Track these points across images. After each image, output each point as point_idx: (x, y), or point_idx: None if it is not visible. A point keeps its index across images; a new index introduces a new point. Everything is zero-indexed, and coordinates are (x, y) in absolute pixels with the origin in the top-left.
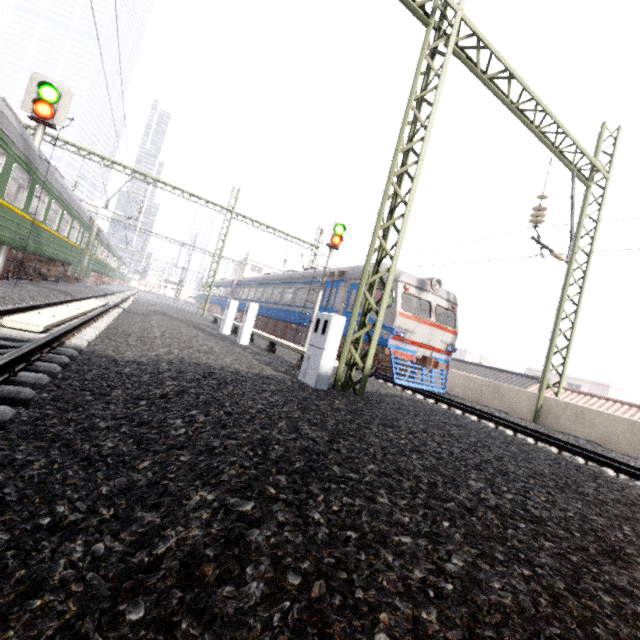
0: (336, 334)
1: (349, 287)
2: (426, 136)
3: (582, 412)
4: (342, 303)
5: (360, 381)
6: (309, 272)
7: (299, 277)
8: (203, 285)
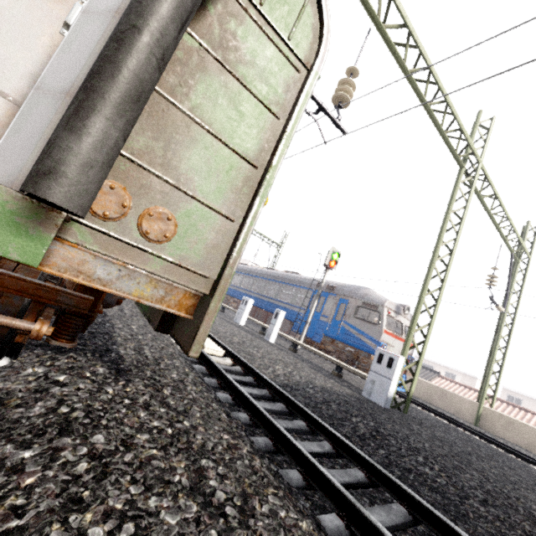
0: (399, 369)
1: (338, 300)
2: (457, 239)
3: (513, 423)
4: (331, 311)
5: (406, 402)
6: (294, 276)
7: (284, 278)
8: None
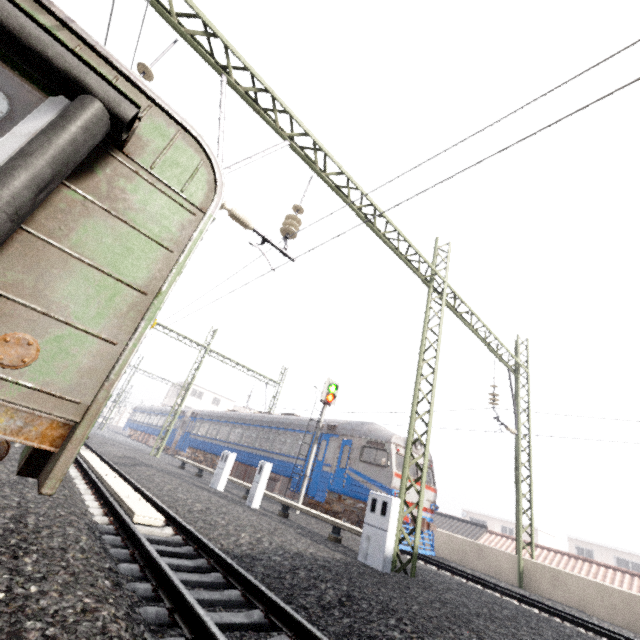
0: (394, 515)
1: (341, 442)
2: (437, 356)
3: (557, 575)
4: (334, 457)
5: (411, 560)
6: (291, 419)
7: (279, 422)
8: (137, 409)
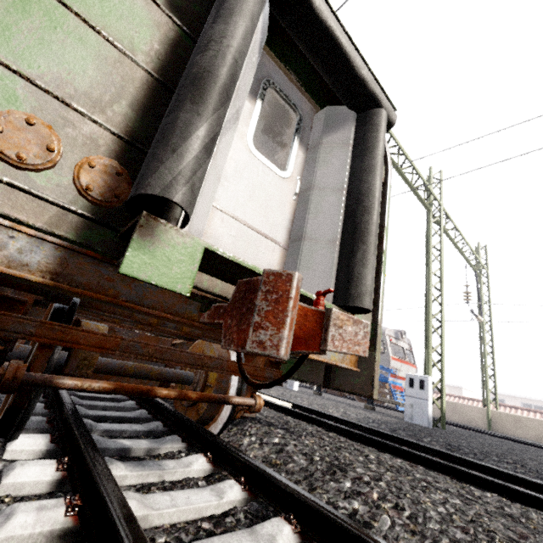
0: (430, 389)
1: None
2: (442, 267)
3: (519, 419)
4: None
5: (441, 418)
6: None
7: None
8: None
